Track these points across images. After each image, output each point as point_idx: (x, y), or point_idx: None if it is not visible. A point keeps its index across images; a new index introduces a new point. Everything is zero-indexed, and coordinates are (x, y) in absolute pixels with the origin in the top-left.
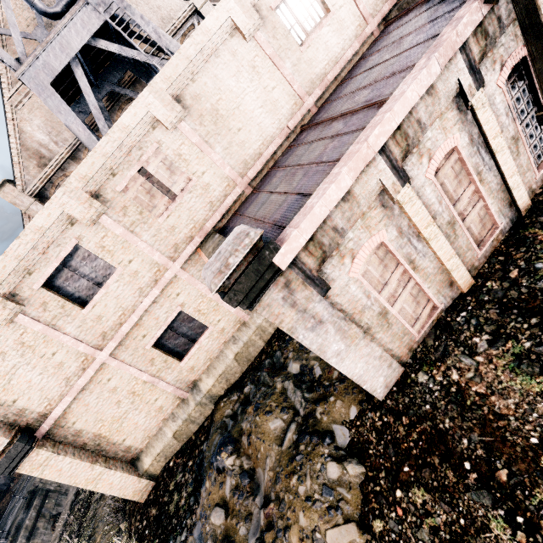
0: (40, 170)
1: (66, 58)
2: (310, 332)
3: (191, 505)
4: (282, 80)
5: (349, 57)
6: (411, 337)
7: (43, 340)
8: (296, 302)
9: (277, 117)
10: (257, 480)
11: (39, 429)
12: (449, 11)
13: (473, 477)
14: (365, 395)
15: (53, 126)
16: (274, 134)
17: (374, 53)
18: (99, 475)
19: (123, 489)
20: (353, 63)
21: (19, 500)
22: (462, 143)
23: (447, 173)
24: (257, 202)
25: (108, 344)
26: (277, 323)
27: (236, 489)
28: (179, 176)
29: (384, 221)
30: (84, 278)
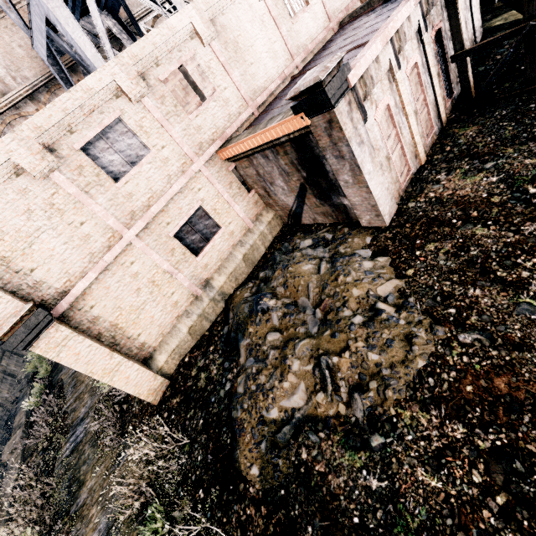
0: None
1: None
2: (358, 146)
3: (227, 367)
4: (280, 38)
5: (321, 39)
6: (400, 185)
7: (74, 206)
8: (353, 119)
9: (276, 64)
10: (301, 306)
11: (56, 307)
12: (392, 8)
13: (459, 223)
14: (374, 230)
15: (13, 61)
16: (274, 76)
17: (340, 36)
18: (117, 366)
19: (138, 386)
20: (322, 44)
21: None
22: (419, 63)
23: (412, 80)
24: (273, 113)
25: (137, 222)
26: (343, 129)
27: (285, 314)
28: (208, 84)
29: (389, 91)
30: (119, 153)
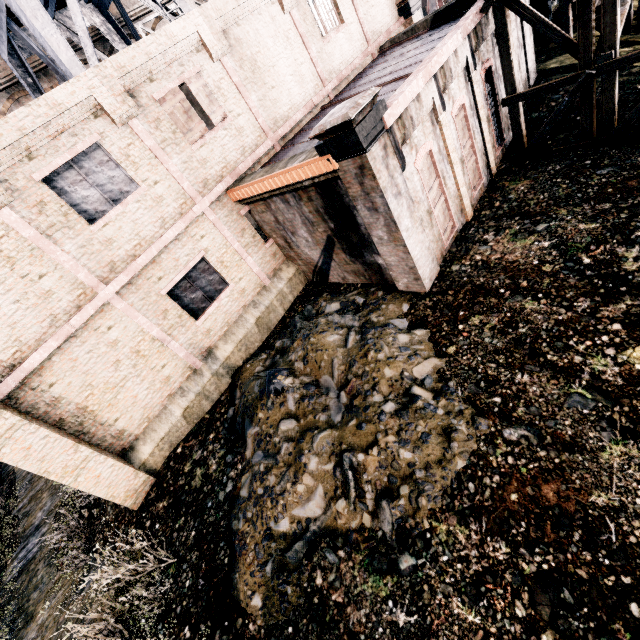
0: None
1: None
2: (394, 198)
3: (229, 461)
4: (308, 59)
5: (357, 64)
6: (442, 244)
7: (30, 254)
8: (389, 166)
9: (303, 90)
10: (323, 386)
11: None
12: (439, 38)
13: (507, 293)
14: (412, 295)
15: None
16: (300, 104)
17: (379, 64)
18: (84, 462)
19: (113, 486)
20: (359, 71)
21: None
22: (467, 104)
23: (459, 123)
24: (296, 149)
25: (118, 276)
26: (377, 177)
27: (304, 397)
28: (217, 108)
29: (432, 135)
30: (97, 188)
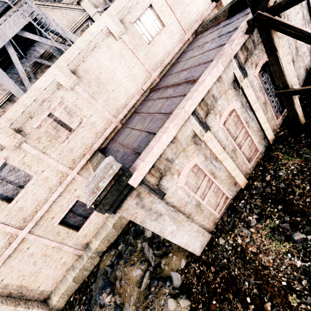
0: None
1: (2, 42)
2: (154, 221)
3: None
4: (138, 62)
5: (176, 51)
6: (215, 216)
7: None
8: (144, 205)
9: (136, 83)
10: None
11: None
12: (228, 32)
13: (252, 307)
14: (189, 252)
15: None
16: (134, 93)
17: (190, 50)
18: None
19: None
20: (179, 54)
21: None
22: (237, 107)
23: (230, 123)
24: (124, 134)
25: (27, 225)
26: (132, 219)
27: None
28: (75, 118)
29: (196, 152)
30: (10, 183)
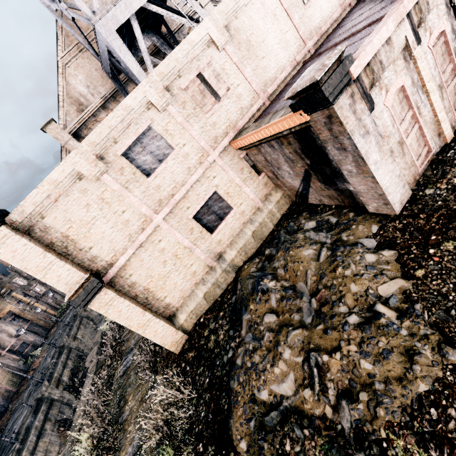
0: (78, 115)
1: (128, 14)
2: (361, 138)
3: (231, 335)
4: (292, 27)
5: (336, 17)
6: (416, 169)
7: (117, 199)
8: (356, 111)
9: (287, 53)
10: (299, 290)
11: (106, 275)
12: None
13: None
14: (382, 217)
15: (92, 82)
16: (285, 65)
17: (356, 11)
18: (148, 322)
19: (164, 338)
20: (337, 23)
21: (23, 411)
22: (447, 30)
23: (438, 50)
24: (281, 103)
25: (163, 208)
26: (344, 123)
27: (283, 298)
28: (222, 85)
29: (404, 71)
30: (150, 154)
